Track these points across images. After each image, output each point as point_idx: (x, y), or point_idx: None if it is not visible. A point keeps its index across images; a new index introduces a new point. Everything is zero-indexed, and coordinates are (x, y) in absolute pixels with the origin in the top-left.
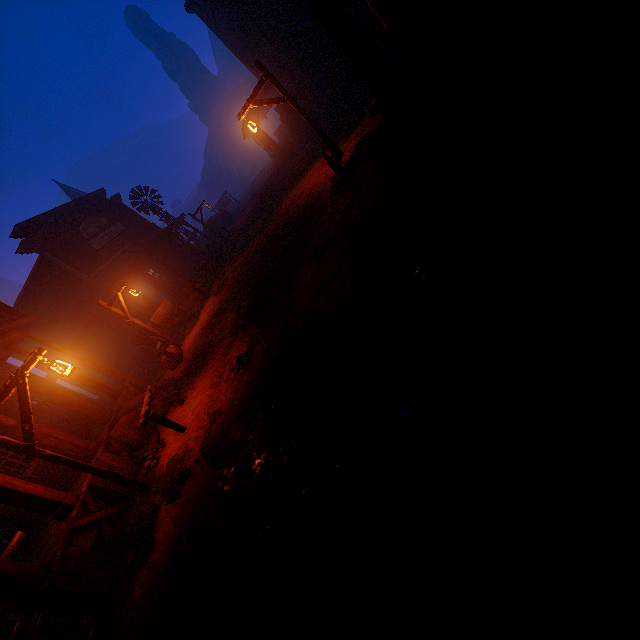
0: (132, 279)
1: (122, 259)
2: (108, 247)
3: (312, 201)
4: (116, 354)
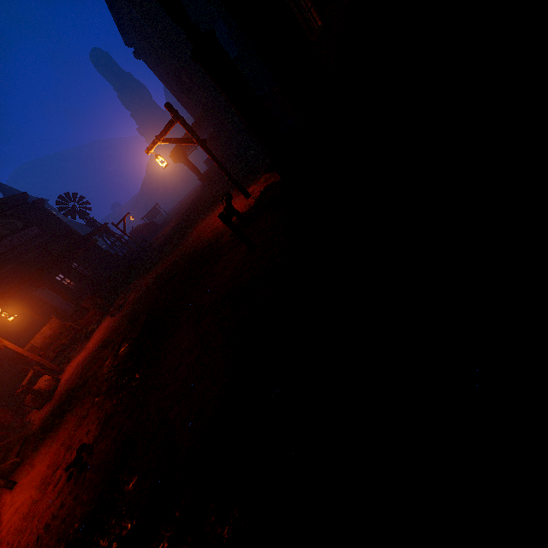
0: (35, 285)
1: (29, 263)
2: (15, 250)
3: (215, 239)
4: (2, 363)
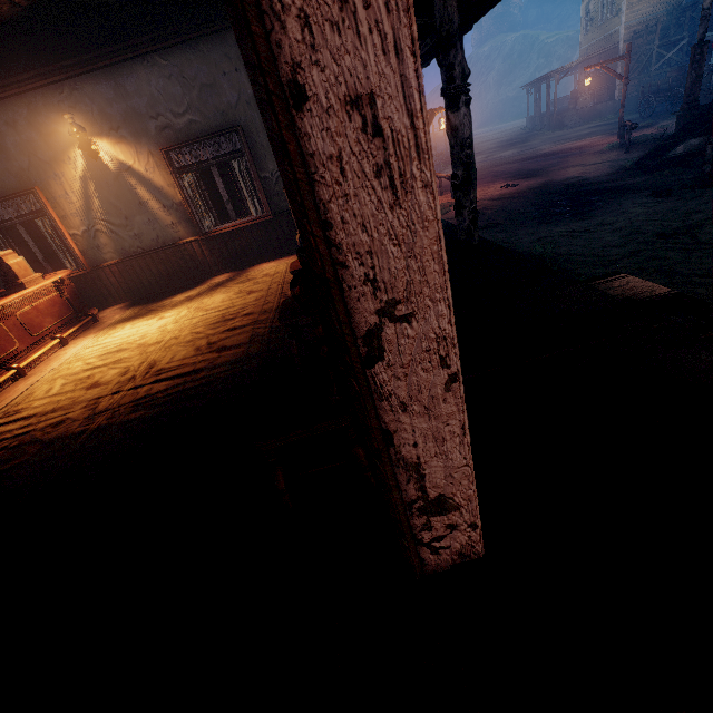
0: None
1: None
2: None
3: (581, 151)
4: None
